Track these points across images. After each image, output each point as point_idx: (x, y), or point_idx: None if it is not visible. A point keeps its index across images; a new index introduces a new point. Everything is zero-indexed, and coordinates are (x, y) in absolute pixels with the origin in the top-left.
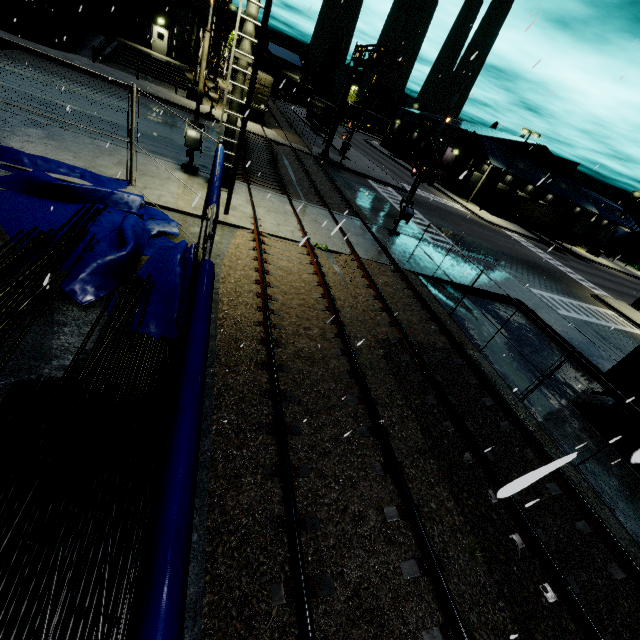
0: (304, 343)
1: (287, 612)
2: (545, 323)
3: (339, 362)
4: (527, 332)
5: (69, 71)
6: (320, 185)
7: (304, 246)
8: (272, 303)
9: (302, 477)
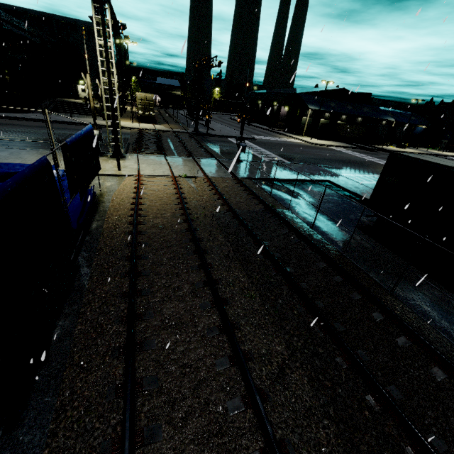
0: (159, 220)
1: (122, 327)
2: (346, 189)
3: (181, 226)
4: (333, 197)
5: (28, 122)
6: (190, 147)
7: (171, 177)
8: (142, 206)
9: (144, 276)
